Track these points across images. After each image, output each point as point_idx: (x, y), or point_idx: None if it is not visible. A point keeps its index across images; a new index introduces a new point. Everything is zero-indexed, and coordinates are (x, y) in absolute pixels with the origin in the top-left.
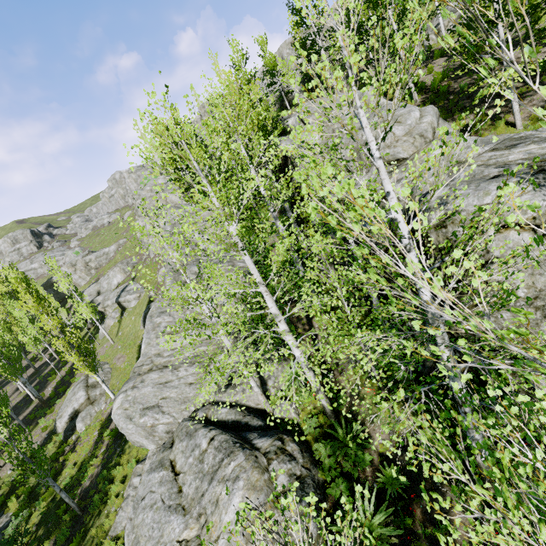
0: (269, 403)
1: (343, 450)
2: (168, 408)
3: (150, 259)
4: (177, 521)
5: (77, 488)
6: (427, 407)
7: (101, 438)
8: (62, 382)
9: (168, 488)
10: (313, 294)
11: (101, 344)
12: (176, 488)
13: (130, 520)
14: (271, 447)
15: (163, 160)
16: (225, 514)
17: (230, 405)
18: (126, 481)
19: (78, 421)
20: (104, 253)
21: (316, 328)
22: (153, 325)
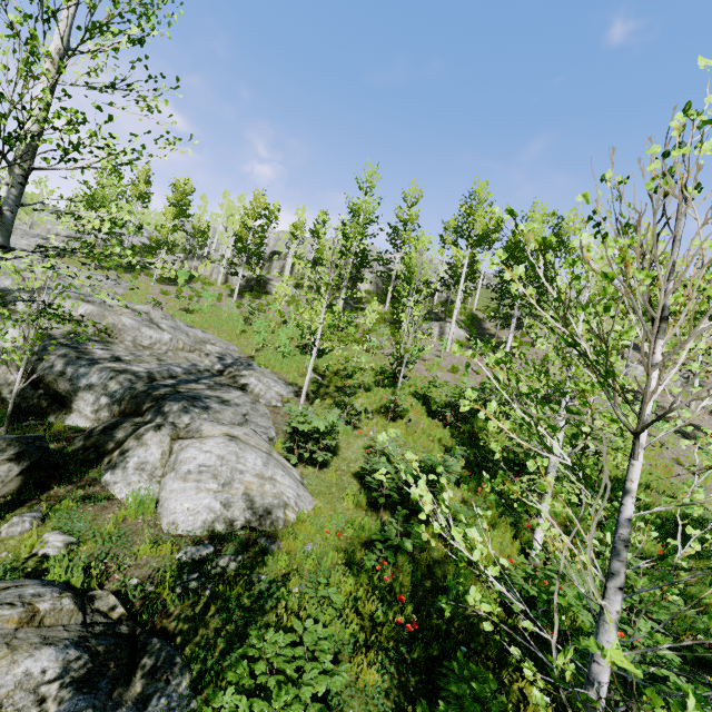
0: None
1: None
2: None
3: None
4: None
5: None
6: None
7: None
8: None
9: None
10: None
11: None
12: None
13: None
14: None
15: None
16: None
17: None
18: None
19: None
20: None
21: None
22: None
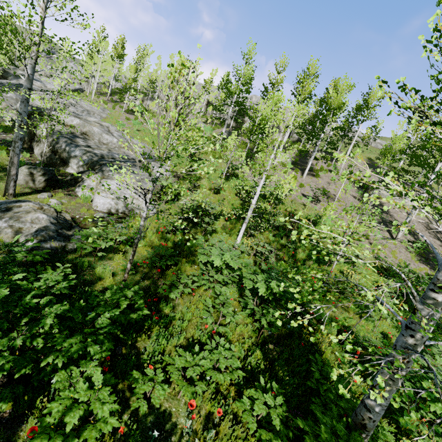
0: None
1: None
2: None
3: None
4: None
5: None
6: None
7: None
8: None
9: None
10: None
11: None
12: None
13: None
14: None
15: None
16: None
17: None
18: None
19: None
20: None
21: None
22: None
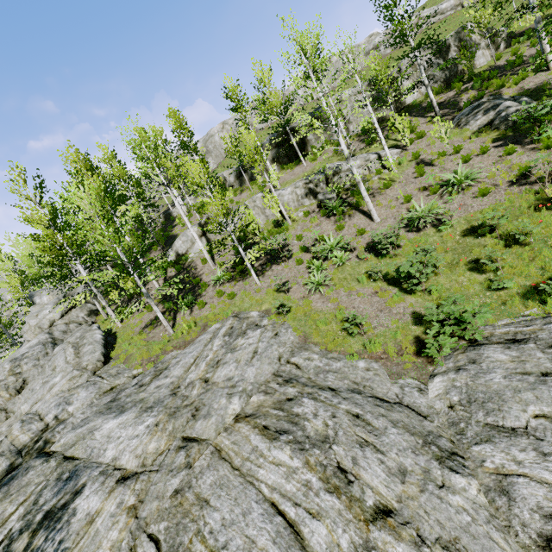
0: None
1: None
2: None
3: None
4: None
5: None
6: None
7: None
8: None
9: None
10: None
11: None
12: None
13: None
14: None
15: None
16: None
17: None
18: None
19: None
20: None
21: None
22: None
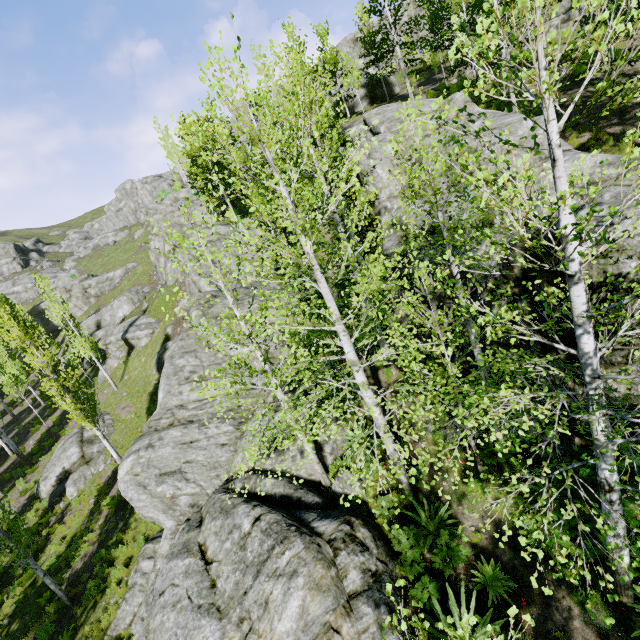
0: (326, 474)
1: (428, 539)
2: (193, 474)
3: (167, 288)
4: (210, 627)
5: (65, 570)
6: (535, 488)
7: (99, 507)
8: (48, 434)
9: (197, 581)
10: (402, 338)
11: (101, 389)
12: (207, 581)
13: (142, 621)
14: (337, 533)
15: (228, 139)
16: (278, 622)
17: (277, 475)
18: (131, 564)
19: (69, 485)
20: (108, 279)
21: (383, 383)
22: (174, 368)
